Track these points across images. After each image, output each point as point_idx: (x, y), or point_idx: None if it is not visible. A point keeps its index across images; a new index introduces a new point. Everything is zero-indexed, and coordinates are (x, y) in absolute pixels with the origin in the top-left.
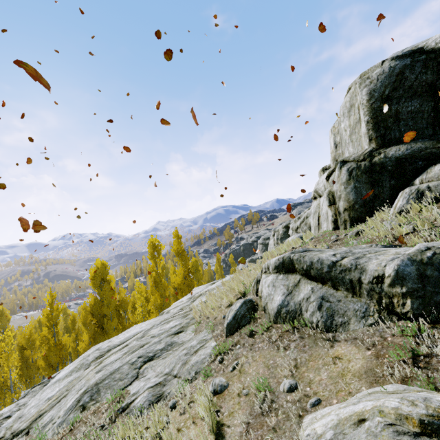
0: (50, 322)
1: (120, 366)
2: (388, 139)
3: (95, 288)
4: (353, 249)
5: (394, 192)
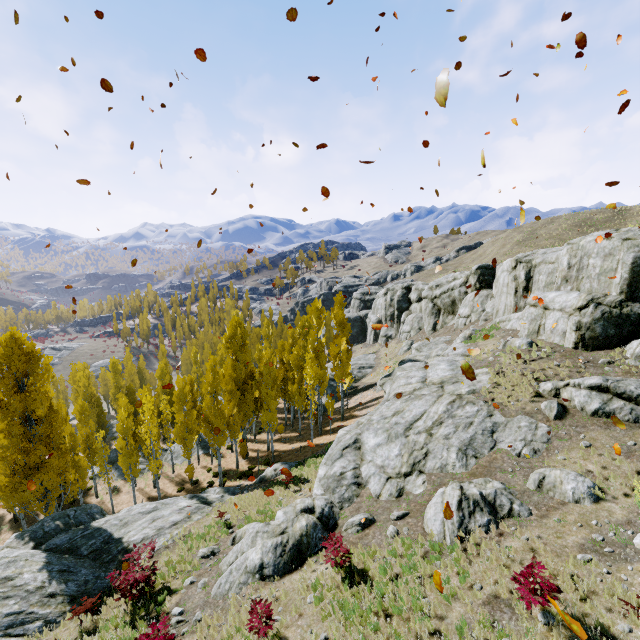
0: (213, 390)
1: (473, 436)
2: (634, 296)
3: (234, 351)
4: (639, 385)
5: (628, 335)
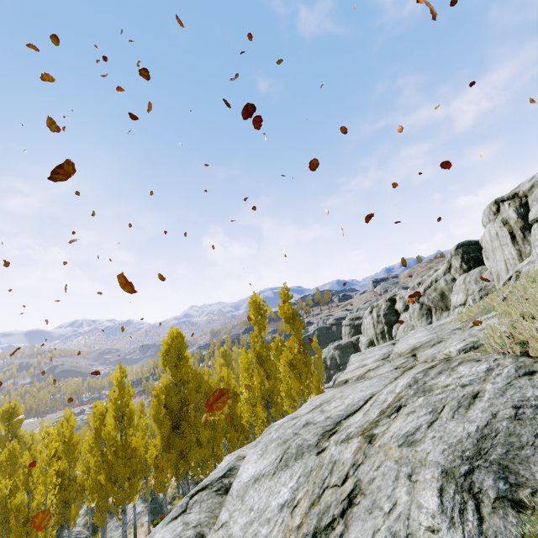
0: (118, 412)
1: (485, 425)
2: None
3: (169, 367)
4: None
5: None
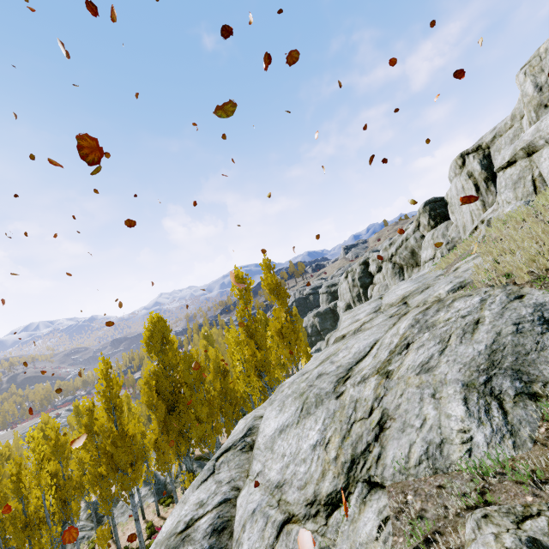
0: (108, 404)
1: (493, 343)
2: None
3: (155, 353)
4: None
5: None
